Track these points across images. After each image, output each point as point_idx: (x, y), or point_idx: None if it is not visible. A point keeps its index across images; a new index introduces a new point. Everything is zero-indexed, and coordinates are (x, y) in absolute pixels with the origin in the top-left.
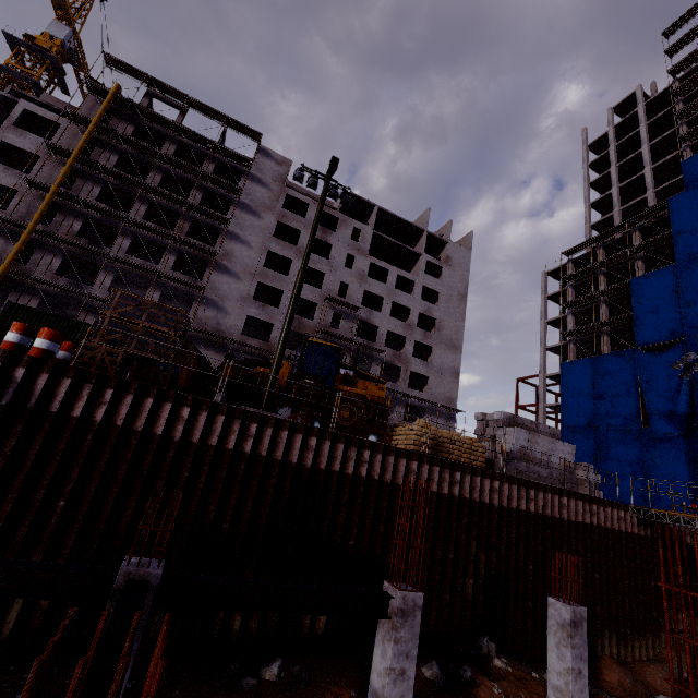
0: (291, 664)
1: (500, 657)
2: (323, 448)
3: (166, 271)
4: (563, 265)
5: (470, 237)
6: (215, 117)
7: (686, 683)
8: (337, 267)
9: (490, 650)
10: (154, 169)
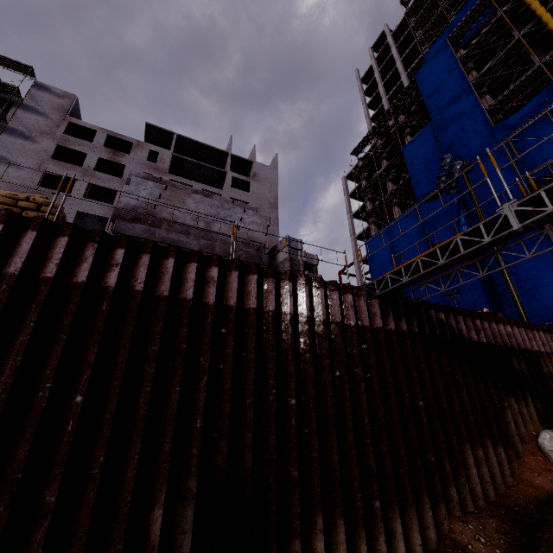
0: None
1: None
2: None
3: None
4: (356, 166)
5: (275, 158)
6: None
7: None
8: None
9: None
10: None
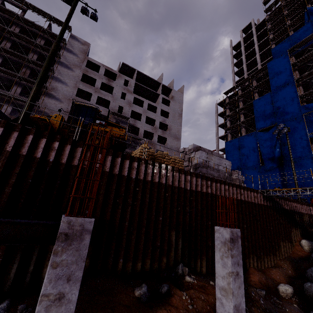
0: (20, 304)
1: (190, 275)
2: (65, 150)
3: (15, 95)
4: (224, 99)
5: (182, 88)
6: (43, 15)
7: (291, 275)
8: (117, 98)
9: (184, 272)
10: (5, 39)
